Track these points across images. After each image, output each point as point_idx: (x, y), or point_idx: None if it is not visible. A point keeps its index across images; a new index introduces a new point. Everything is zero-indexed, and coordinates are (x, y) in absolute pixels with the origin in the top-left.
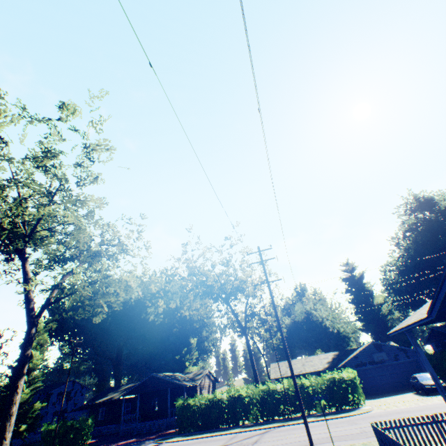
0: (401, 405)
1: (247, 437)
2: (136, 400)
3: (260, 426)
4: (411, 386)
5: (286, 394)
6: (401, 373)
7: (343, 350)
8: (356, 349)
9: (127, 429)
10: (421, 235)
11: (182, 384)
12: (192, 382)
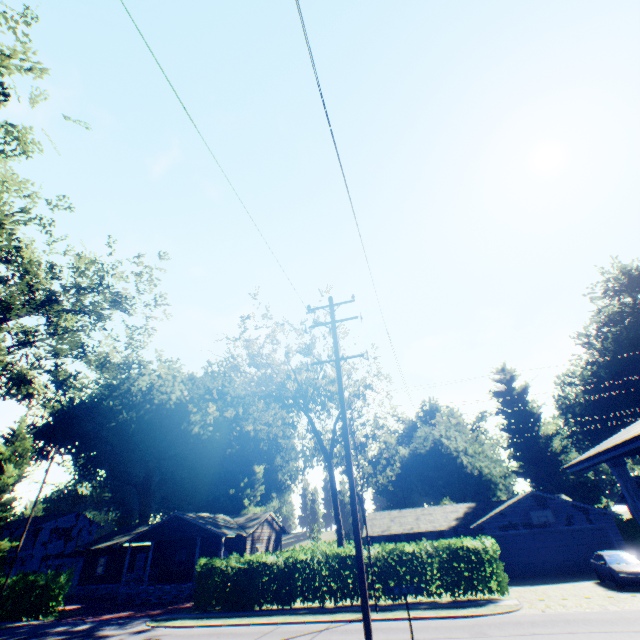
0: (572, 606)
1: (288, 638)
2: (153, 550)
3: (320, 617)
4: (591, 569)
5: (371, 565)
6: (575, 547)
7: (483, 502)
8: (504, 501)
9: (130, 594)
10: (628, 331)
11: (219, 532)
12: (238, 531)
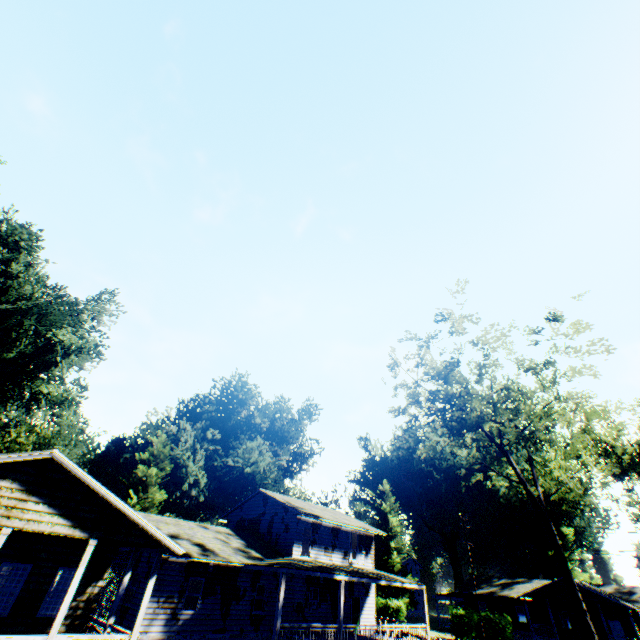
0: None
1: None
2: (530, 605)
3: None
4: None
5: None
6: None
7: None
8: None
9: None
10: None
11: (622, 604)
12: (632, 605)
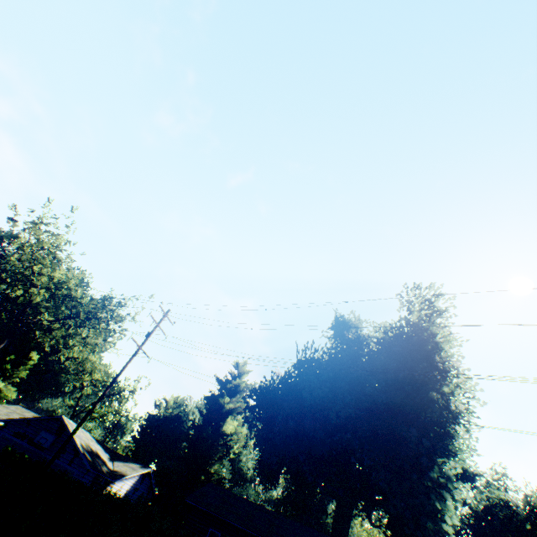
0: None
1: None
2: None
3: None
4: None
5: None
6: None
7: None
8: None
9: None
10: None
11: None
12: None
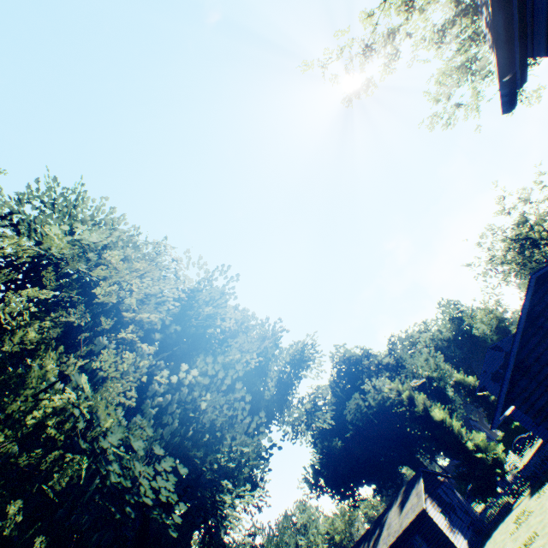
0: None
1: None
2: None
3: None
4: None
5: None
6: None
7: None
8: None
9: None
10: None
11: None
12: None
